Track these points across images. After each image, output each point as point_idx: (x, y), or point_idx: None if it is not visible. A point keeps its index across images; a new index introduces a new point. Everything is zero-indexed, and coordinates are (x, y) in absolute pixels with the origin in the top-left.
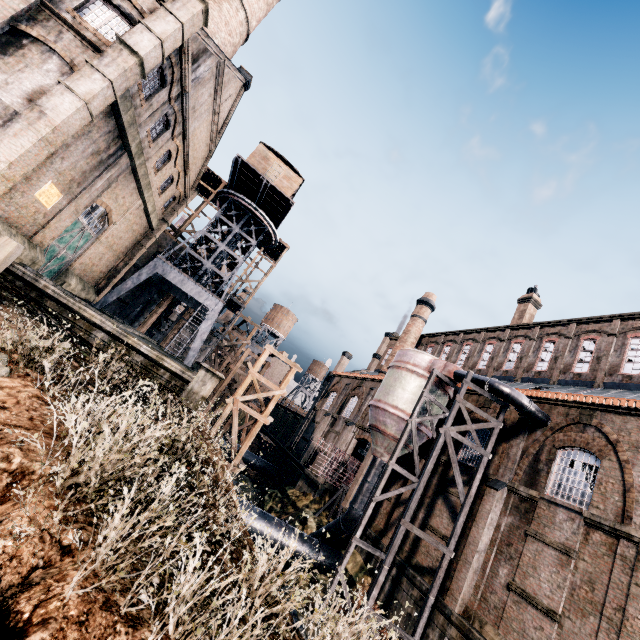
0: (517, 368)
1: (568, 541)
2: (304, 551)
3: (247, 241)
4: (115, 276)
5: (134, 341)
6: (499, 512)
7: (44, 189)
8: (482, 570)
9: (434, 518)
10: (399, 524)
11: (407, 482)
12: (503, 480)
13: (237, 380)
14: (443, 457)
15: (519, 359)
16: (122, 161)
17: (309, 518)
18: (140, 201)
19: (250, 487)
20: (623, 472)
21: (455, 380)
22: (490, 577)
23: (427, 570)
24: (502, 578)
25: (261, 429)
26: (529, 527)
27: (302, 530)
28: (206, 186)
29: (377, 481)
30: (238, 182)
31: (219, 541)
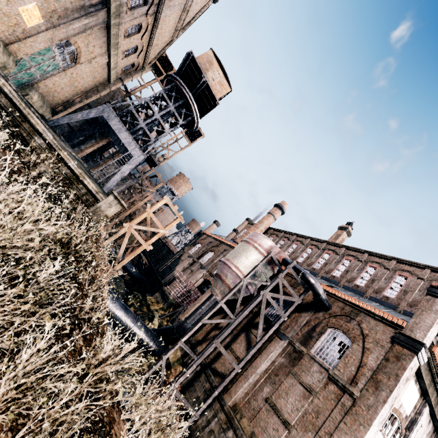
0: (321, 269)
1: (313, 384)
2: (144, 338)
3: (176, 119)
4: (70, 106)
5: (66, 156)
6: (278, 353)
7: (28, 7)
8: (254, 385)
9: (236, 344)
10: (212, 341)
11: (227, 316)
12: (288, 335)
13: (137, 213)
14: (255, 309)
15: (325, 264)
16: (101, 14)
17: (155, 318)
18: (106, 55)
19: (123, 286)
20: (363, 355)
21: (282, 263)
22: (257, 390)
23: (219, 374)
24: (264, 393)
25: (143, 251)
26: (293, 369)
27: (148, 324)
28: (160, 67)
29: (208, 310)
30: (184, 72)
31: (79, 323)
